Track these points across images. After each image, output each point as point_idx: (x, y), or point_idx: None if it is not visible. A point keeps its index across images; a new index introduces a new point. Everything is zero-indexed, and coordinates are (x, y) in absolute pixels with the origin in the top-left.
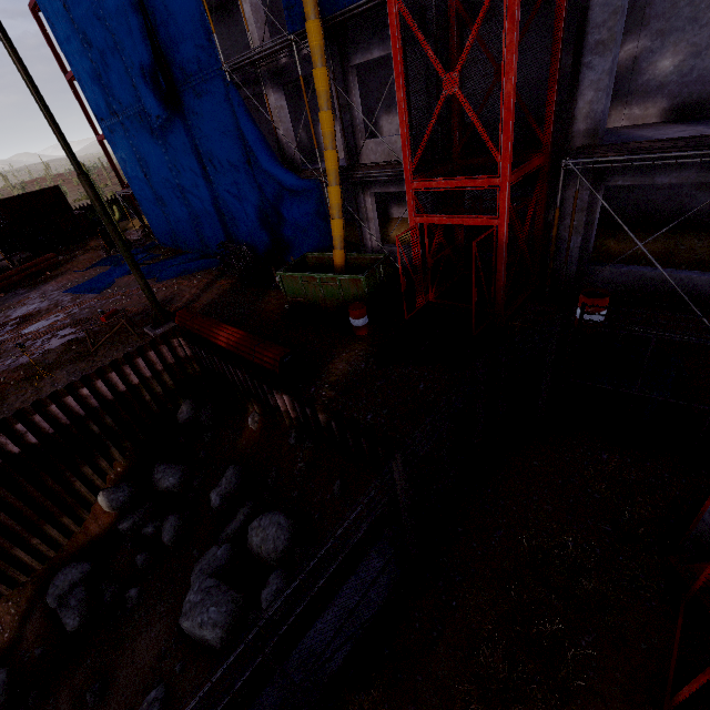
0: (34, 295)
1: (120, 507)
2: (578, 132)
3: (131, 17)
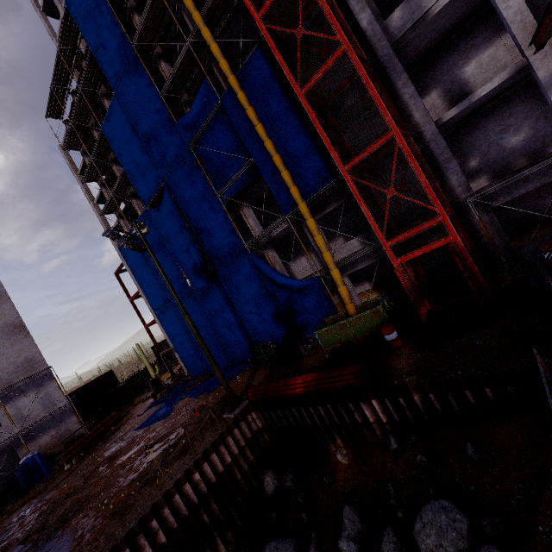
0: (110, 443)
1: None
2: (459, 193)
3: (190, 246)
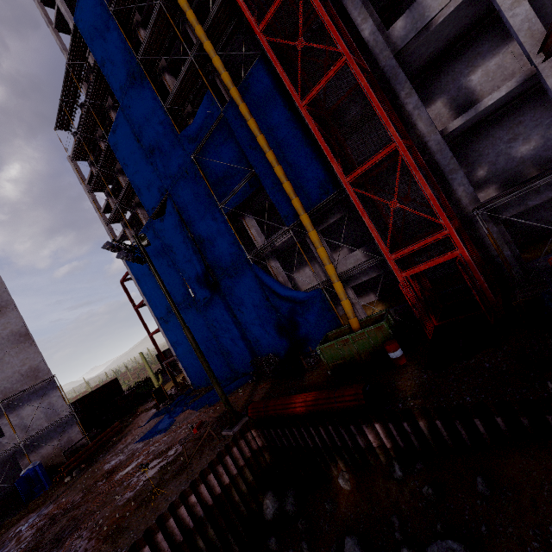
0: (111, 455)
1: None
2: (466, 204)
3: (193, 256)
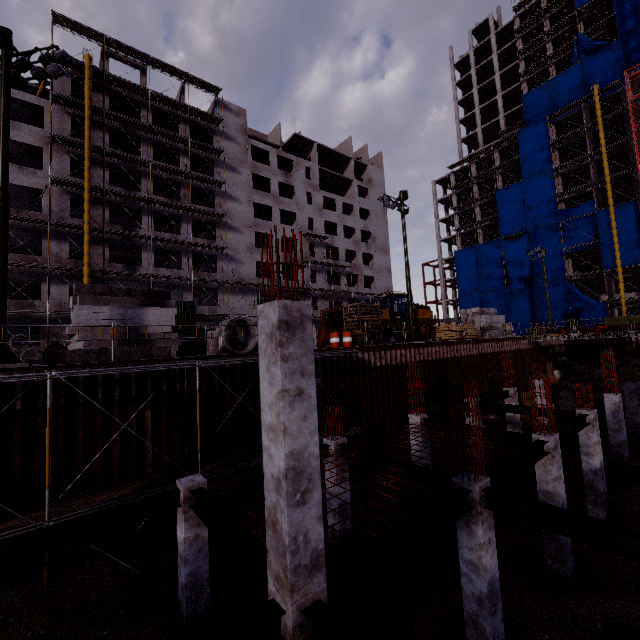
0: None
1: (566, 373)
2: None
3: (526, 266)
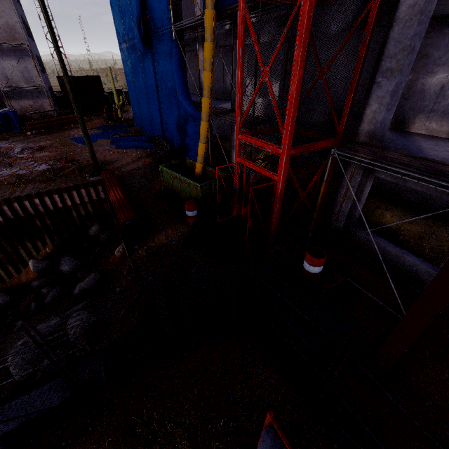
0: (56, 136)
1: (37, 272)
2: (363, 131)
3: None
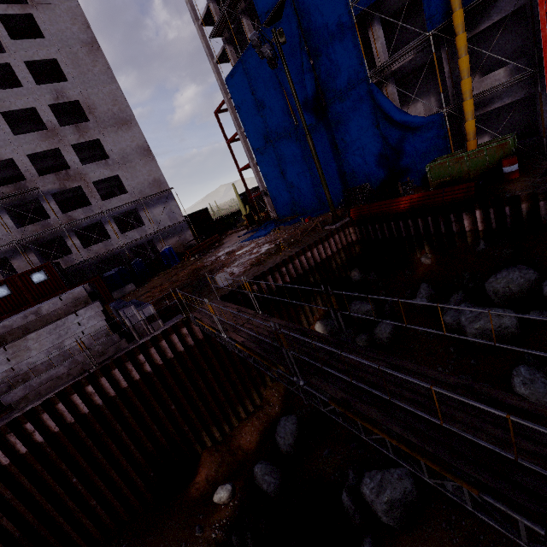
0: (221, 249)
1: (333, 329)
2: None
3: (306, 75)
